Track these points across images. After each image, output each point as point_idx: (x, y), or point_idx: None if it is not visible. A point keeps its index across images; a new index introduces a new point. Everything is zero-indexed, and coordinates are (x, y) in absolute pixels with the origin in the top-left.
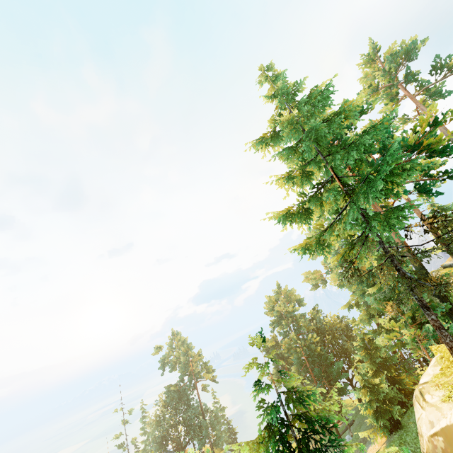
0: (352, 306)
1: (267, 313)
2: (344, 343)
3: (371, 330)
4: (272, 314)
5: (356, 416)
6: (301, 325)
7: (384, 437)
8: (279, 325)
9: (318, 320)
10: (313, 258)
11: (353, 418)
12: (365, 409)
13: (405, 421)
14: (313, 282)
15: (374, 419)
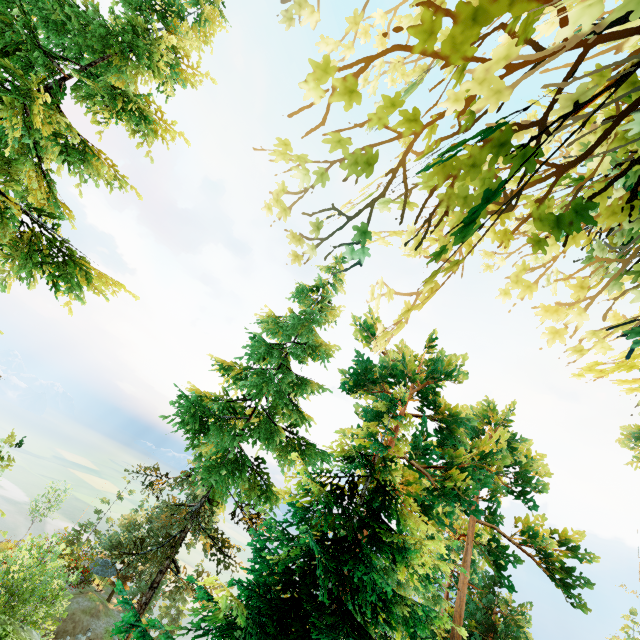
0: None
1: None
2: None
3: None
4: None
5: None
6: None
7: None
8: None
9: None
10: None
11: None
12: None
13: None
14: None
15: None
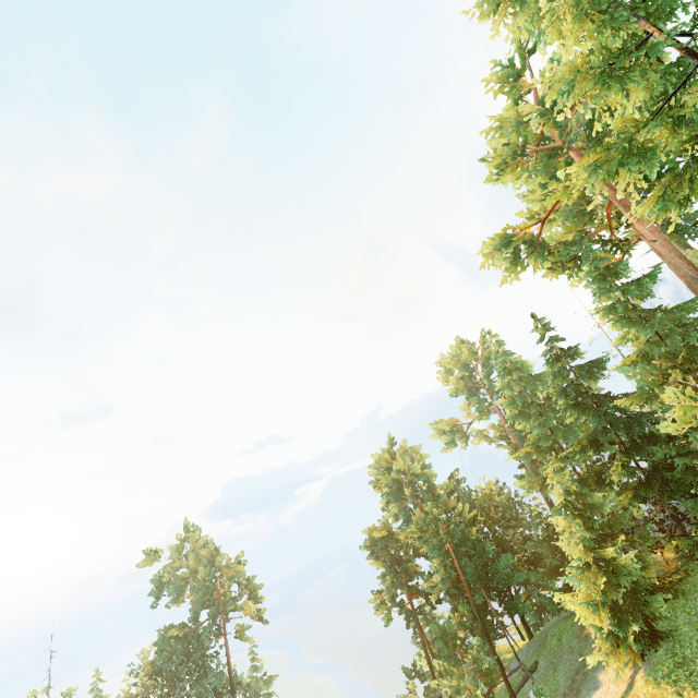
0: (531, 454)
1: (375, 482)
2: (502, 534)
3: (576, 481)
4: (386, 481)
5: (539, 655)
6: (439, 494)
7: (625, 668)
8: (396, 501)
9: (461, 492)
10: (452, 394)
11: (533, 660)
12: (594, 609)
13: (667, 626)
14: (449, 436)
15: (614, 625)
